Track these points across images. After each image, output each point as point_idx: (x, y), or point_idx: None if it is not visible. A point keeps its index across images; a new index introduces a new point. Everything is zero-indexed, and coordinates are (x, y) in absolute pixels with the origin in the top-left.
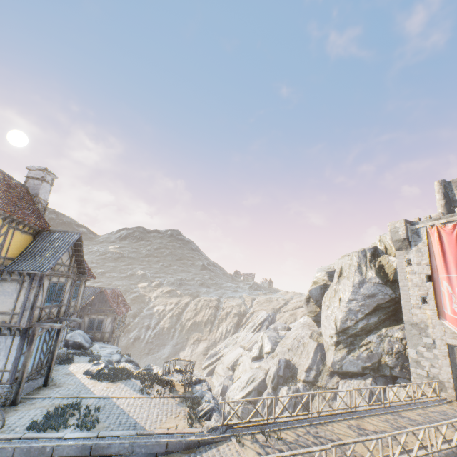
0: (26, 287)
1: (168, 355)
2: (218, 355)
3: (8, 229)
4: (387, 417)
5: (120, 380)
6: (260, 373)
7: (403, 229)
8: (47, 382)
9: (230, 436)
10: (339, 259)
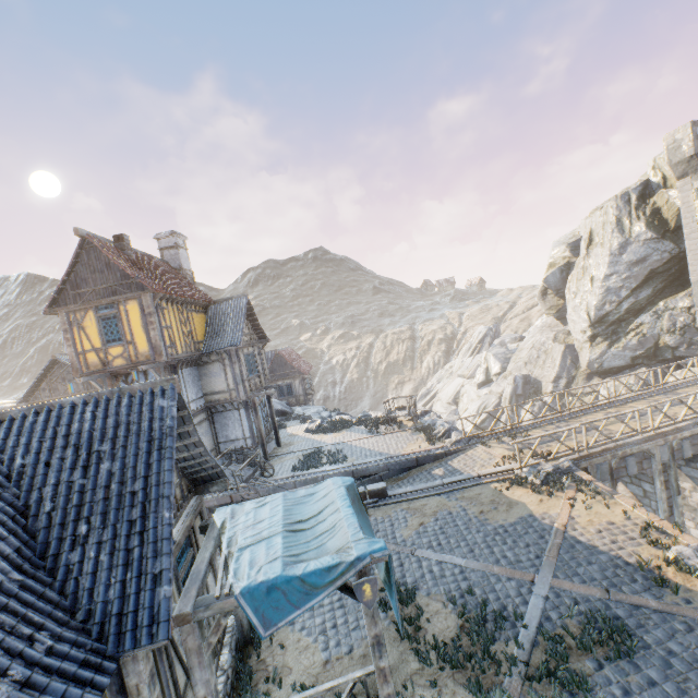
0: (228, 364)
1: (370, 408)
2: (432, 393)
3: (187, 314)
4: (656, 398)
5: (343, 429)
6: (492, 399)
7: (688, 140)
8: (279, 443)
9: (474, 444)
10: (586, 218)
